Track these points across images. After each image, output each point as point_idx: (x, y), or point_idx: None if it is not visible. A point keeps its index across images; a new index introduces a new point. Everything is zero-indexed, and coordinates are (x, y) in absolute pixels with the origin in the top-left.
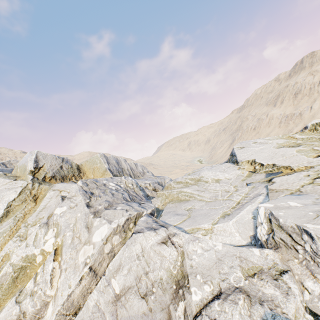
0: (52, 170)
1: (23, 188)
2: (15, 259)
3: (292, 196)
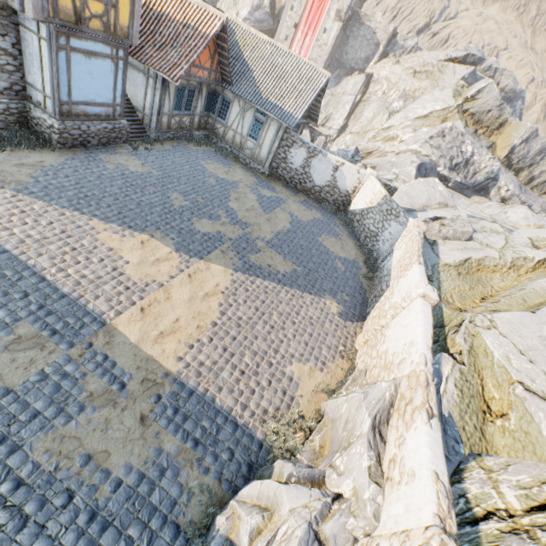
0: (478, 108)
1: (447, 107)
2: (395, 132)
3: (450, 195)
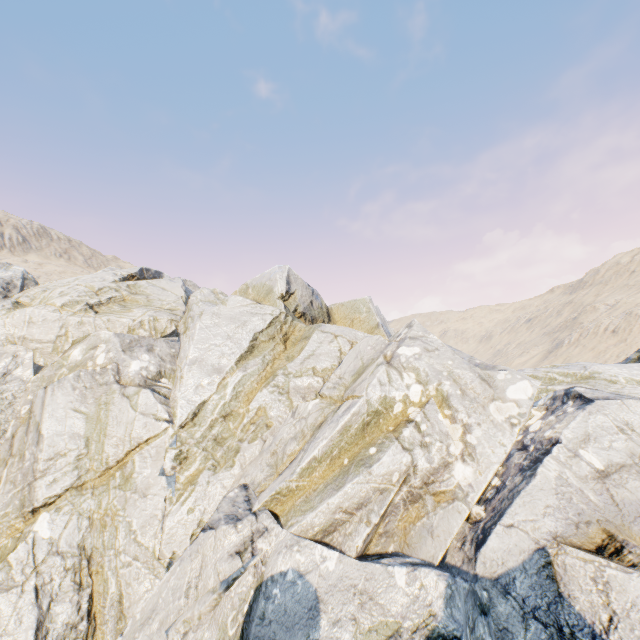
0: (303, 303)
1: (275, 318)
2: (372, 396)
3: None
